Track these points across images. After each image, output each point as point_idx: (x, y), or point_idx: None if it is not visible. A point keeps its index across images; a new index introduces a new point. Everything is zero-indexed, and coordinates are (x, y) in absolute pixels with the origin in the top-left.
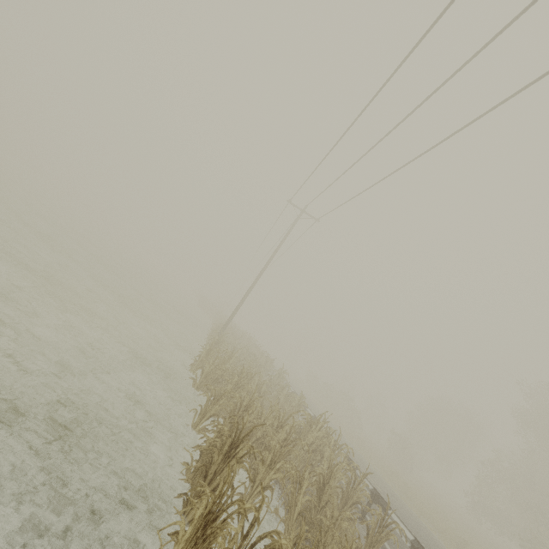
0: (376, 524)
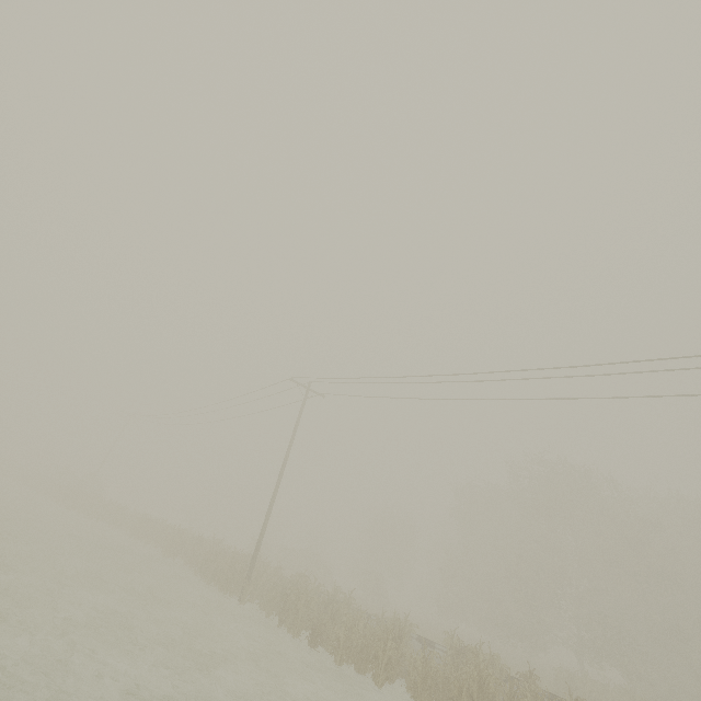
0: None
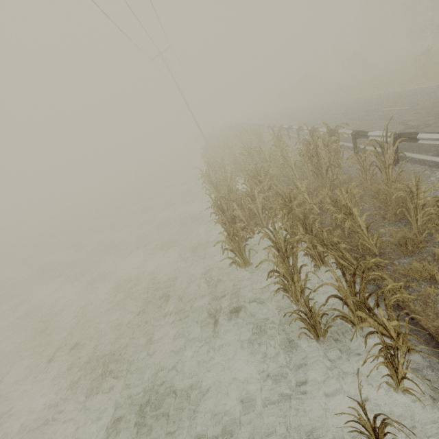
0: (258, 140)
